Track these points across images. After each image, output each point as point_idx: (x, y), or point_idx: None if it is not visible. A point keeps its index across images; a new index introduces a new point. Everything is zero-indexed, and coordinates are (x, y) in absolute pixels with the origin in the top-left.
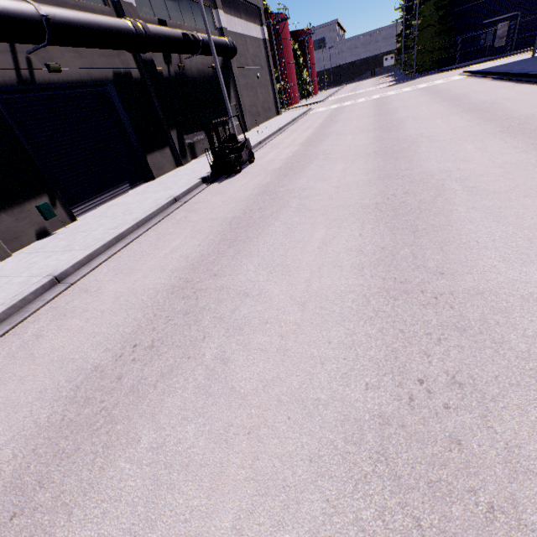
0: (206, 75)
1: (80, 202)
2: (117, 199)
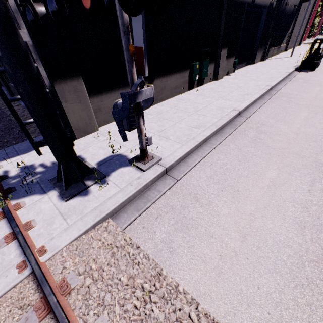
0: (290, 10)
1: None
2: (242, 68)
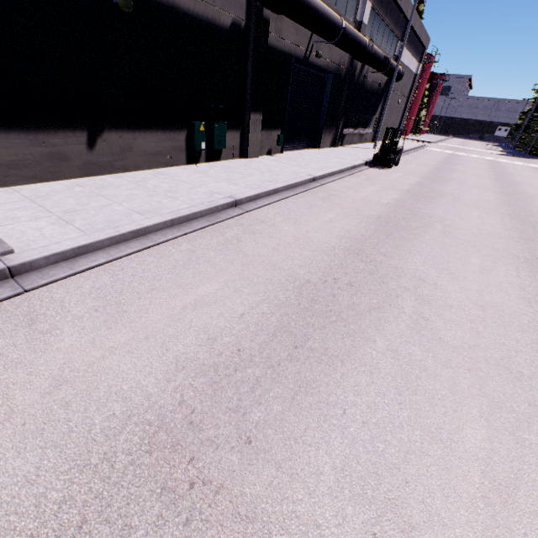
0: (373, 88)
1: (286, 143)
2: (299, 151)
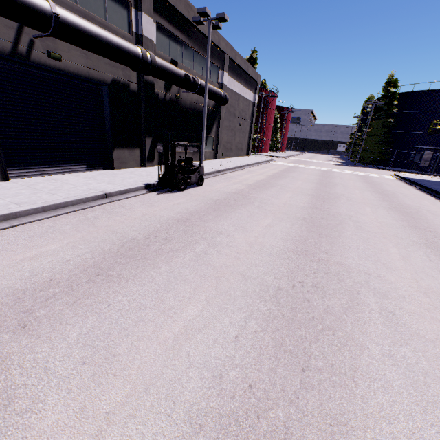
0: (197, 109)
1: (25, 166)
2: (65, 174)
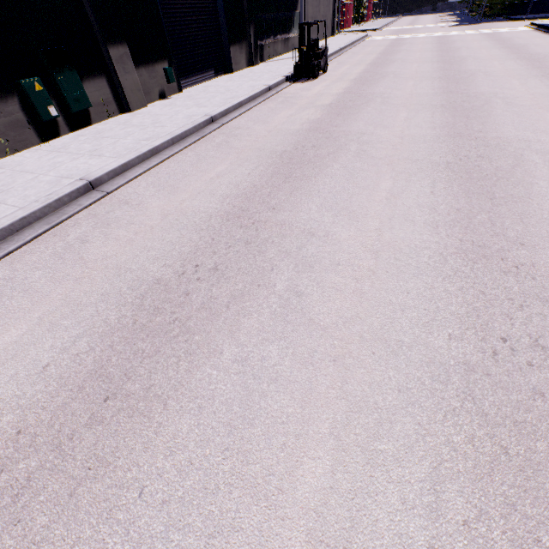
0: None
1: (183, 77)
2: (206, 82)
